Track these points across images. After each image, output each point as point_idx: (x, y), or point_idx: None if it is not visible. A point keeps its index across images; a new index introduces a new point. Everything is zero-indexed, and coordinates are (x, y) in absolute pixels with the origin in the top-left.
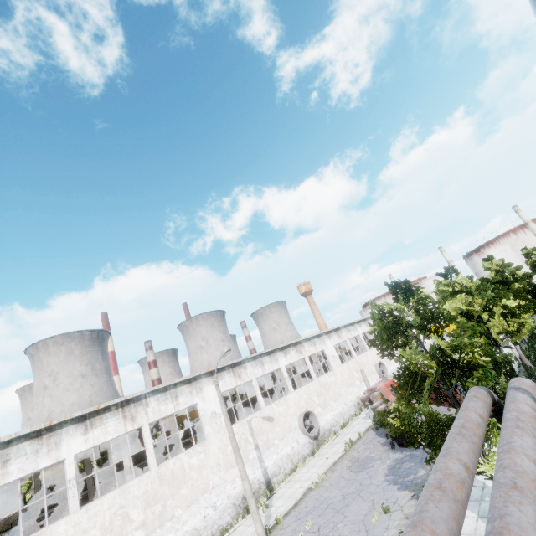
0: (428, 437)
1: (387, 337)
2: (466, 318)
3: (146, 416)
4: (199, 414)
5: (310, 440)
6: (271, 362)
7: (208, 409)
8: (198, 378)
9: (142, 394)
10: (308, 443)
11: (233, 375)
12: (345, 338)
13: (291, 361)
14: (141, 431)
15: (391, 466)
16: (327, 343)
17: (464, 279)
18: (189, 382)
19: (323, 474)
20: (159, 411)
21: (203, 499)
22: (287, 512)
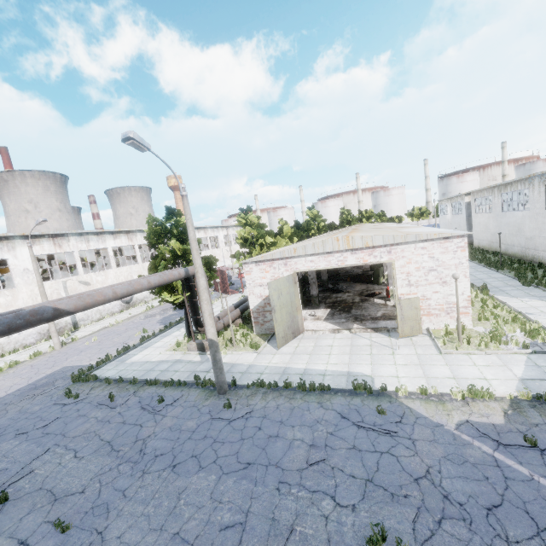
0: (159, 289)
1: (154, 237)
2: (244, 242)
3: None
4: (10, 268)
5: (122, 304)
6: (98, 241)
7: (20, 265)
8: (10, 239)
9: None
10: (120, 305)
11: (53, 244)
12: None
13: (119, 245)
14: None
15: (166, 317)
16: None
17: (254, 217)
18: None
19: (121, 320)
20: None
21: None
22: (84, 337)
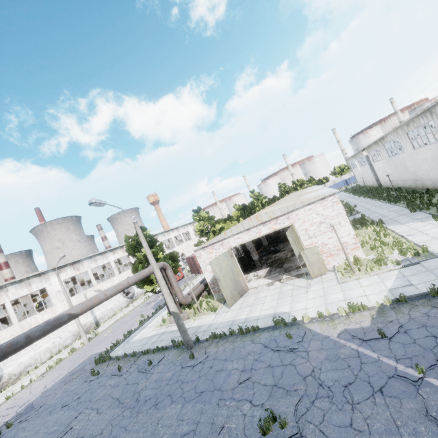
0: (142, 284)
1: (131, 249)
2: (201, 233)
3: (8, 297)
4: (48, 293)
5: (127, 300)
6: (103, 259)
7: (54, 289)
8: (46, 273)
9: (3, 285)
10: (126, 301)
11: (73, 269)
12: (160, 241)
13: (118, 257)
14: (1, 313)
15: (157, 302)
16: None
17: (204, 213)
18: (39, 275)
19: (127, 312)
20: (17, 294)
21: (52, 335)
22: (103, 330)
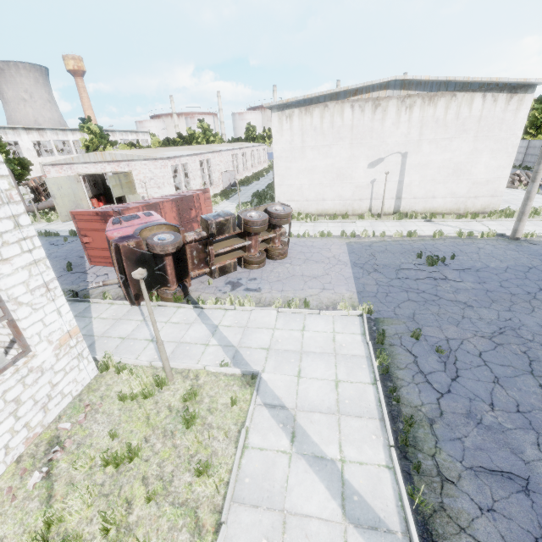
0: None
1: None
2: (86, 149)
3: None
4: None
5: None
6: None
7: None
8: None
9: None
10: None
11: None
12: (49, 139)
13: None
14: None
15: None
16: (24, 137)
17: (96, 127)
18: None
19: None
20: None
21: None
22: None
